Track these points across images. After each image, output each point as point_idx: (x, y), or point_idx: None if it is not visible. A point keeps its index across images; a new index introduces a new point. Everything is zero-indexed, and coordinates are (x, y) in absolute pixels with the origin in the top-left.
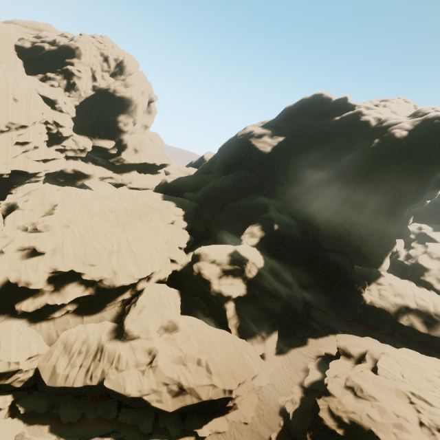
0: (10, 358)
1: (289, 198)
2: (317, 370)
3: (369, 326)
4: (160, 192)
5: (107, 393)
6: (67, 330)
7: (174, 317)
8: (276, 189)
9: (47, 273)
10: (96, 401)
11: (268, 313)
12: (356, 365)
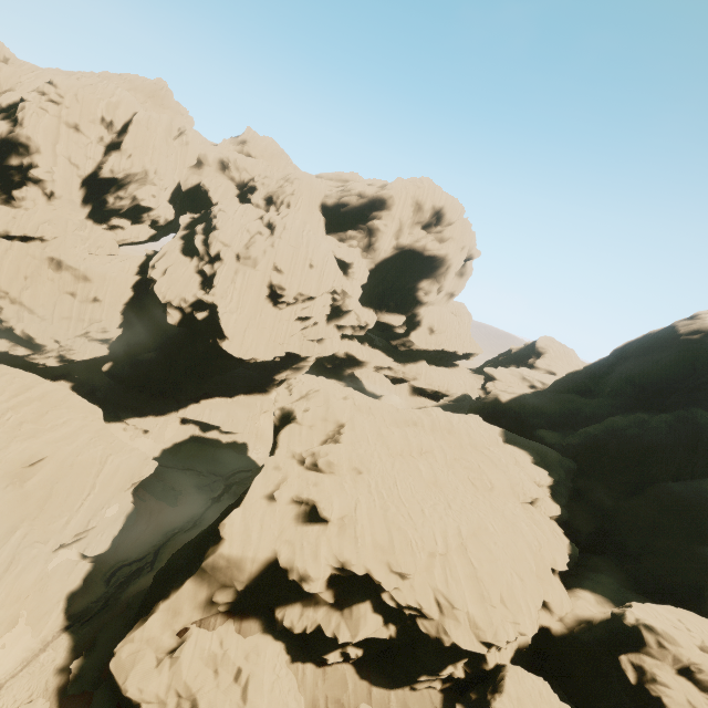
0: None
1: None
2: None
3: None
4: (482, 415)
5: None
6: (342, 705)
7: None
8: None
9: (330, 566)
10: None
11: None
12: None
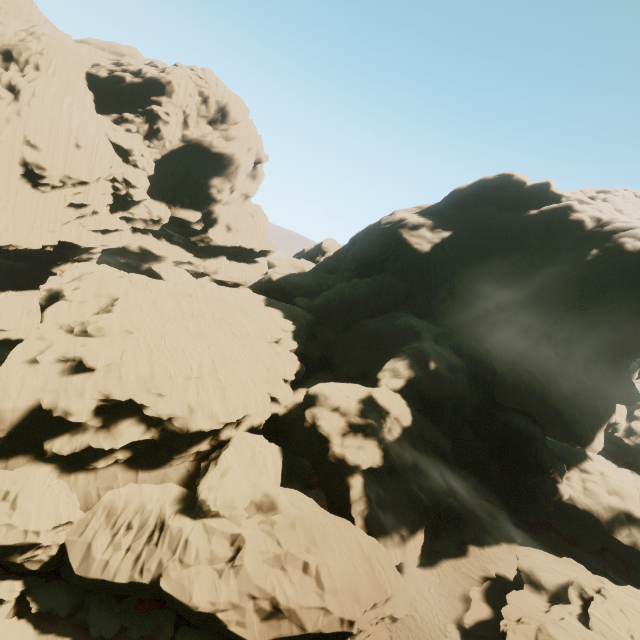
0: (28, 524)
1: (452, 322)
2: (484, 601)
3: (564, 537)
4: (260, 293)
5: (162, 598)
6: (112, 489)
7: (272, 490)
8: (433, 307)
9: (95, 400)
10: (144, 609)
11: (413, 500)
12: (551, 605)
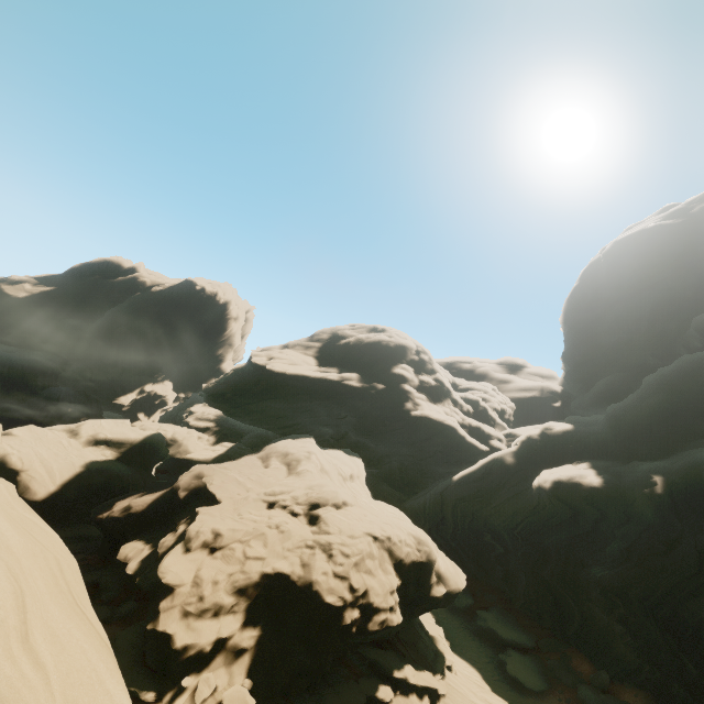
0: None
1: (43, 348)
2: None
3: None
4: None
5: None
6: None
7: None
8: (29, 339)
9: None
10: None
11: None
12: None
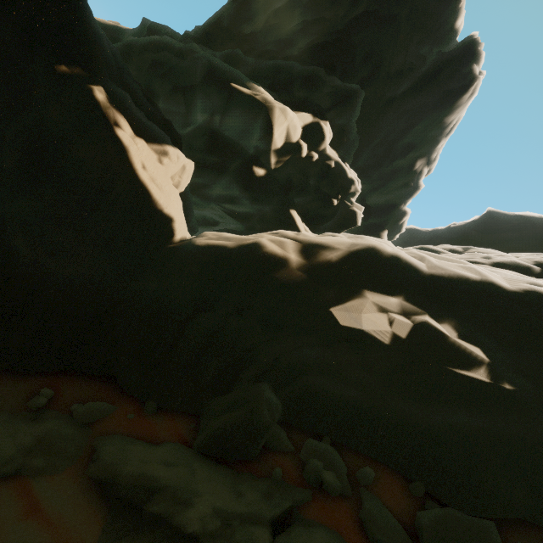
0: None
1: None
2: None
3: (145, 416)
4: None
5: None
6: None
7: None
8: None
9: None
10: None
11: None
12: None
